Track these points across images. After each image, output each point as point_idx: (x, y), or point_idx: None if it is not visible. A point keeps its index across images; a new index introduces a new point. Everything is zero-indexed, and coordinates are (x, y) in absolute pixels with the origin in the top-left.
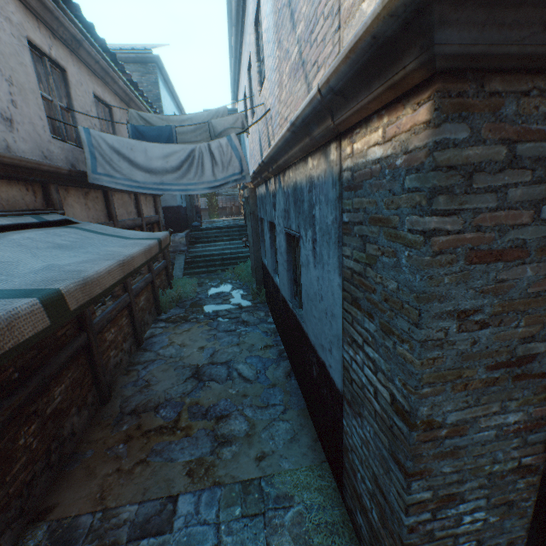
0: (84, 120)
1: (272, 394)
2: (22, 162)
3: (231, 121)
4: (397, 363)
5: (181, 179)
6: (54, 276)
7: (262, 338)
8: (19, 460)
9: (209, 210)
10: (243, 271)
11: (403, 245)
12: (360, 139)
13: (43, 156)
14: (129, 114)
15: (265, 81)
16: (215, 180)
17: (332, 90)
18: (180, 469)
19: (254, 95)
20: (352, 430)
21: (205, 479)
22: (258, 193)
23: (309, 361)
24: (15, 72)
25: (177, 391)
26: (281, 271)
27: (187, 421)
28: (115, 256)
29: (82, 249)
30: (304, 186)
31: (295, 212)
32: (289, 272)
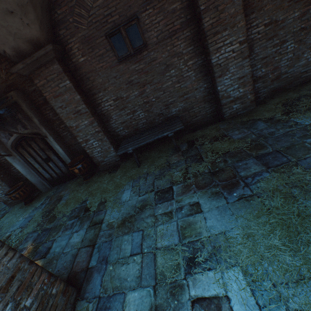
0: None
1: None
2: None
3: None
4: None
5: None
6: None
7: None
8: None
9: None
10: None
11: None
12: None
13: None
14: None
15: None
16: None
17: None
18: None
19: None
20: None
21: None
22: None
23: None
24: None
25: None
26: None
27: None
28: None
29: None
30: None
31: None
32: None
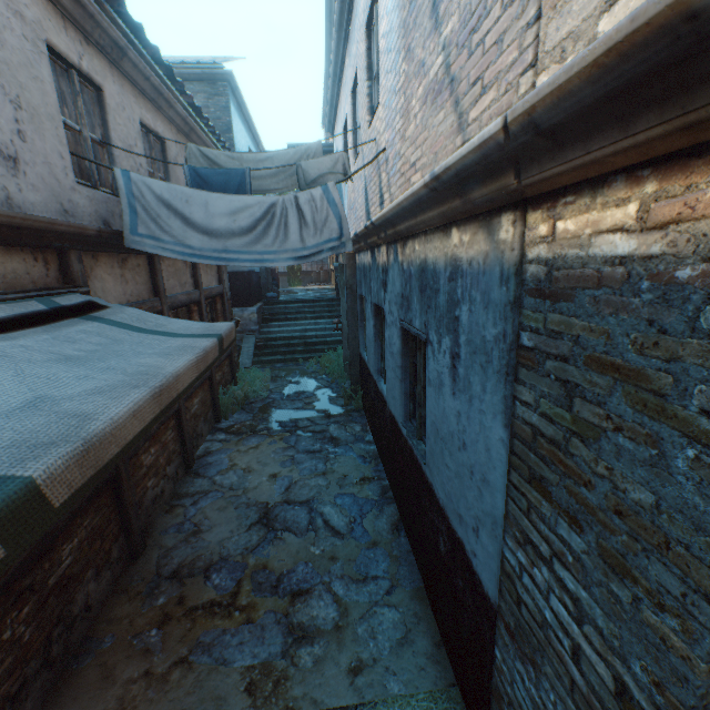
0: (126, 158)
1: (373, 559)
2: (26, 221)
3: (328, 164)
4: (640, 635)
5: (255, 245)
6: (36, 434)
7: (357, 465)
8: (0, 663)
9: (289, 274)
10: (332, 363)
11: (684, 434)
12: (575, 214)
13: (63, 210)
14: (187, 151)
15: (380, 108)
16: (303, 247)
17: (535, 126)
18: (236, 680)
19: (360, 126)
20: (514, 676)
21: (272, 700)
22: (359, 261)
23: (432, 524)
24: (26, 89)
25: (237, 543)
26: (390, 378)
27: (249, 596)
28: (149, 377)
29: (100, 362)
30: (442, 269)
31: (421, 304)
32: (404, 383)
